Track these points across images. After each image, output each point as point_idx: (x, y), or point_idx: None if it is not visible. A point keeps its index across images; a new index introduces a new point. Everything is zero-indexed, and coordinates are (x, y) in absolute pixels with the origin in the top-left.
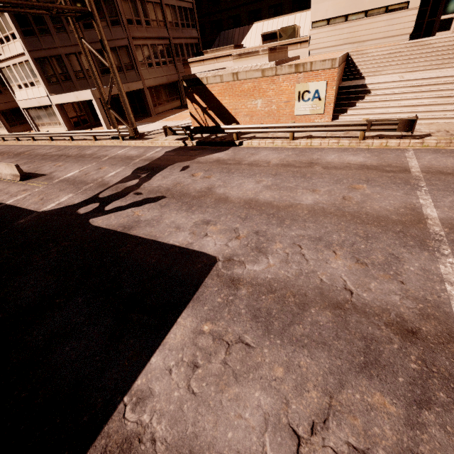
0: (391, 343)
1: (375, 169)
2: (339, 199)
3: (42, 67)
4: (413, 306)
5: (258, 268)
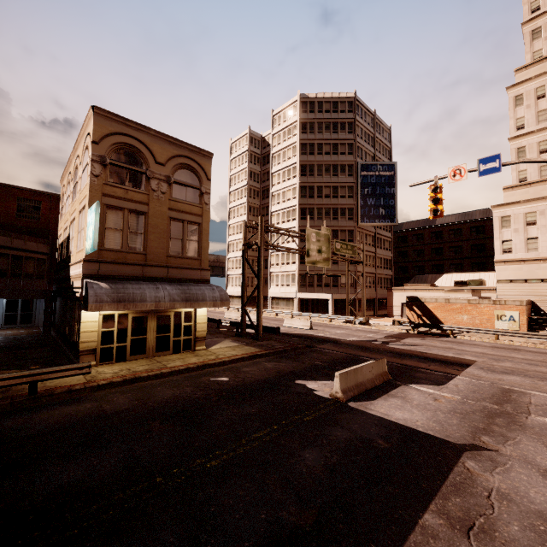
0: None
1: None
2: (540, 359)
3: (301, 278)
4: None
5: (500, 364)
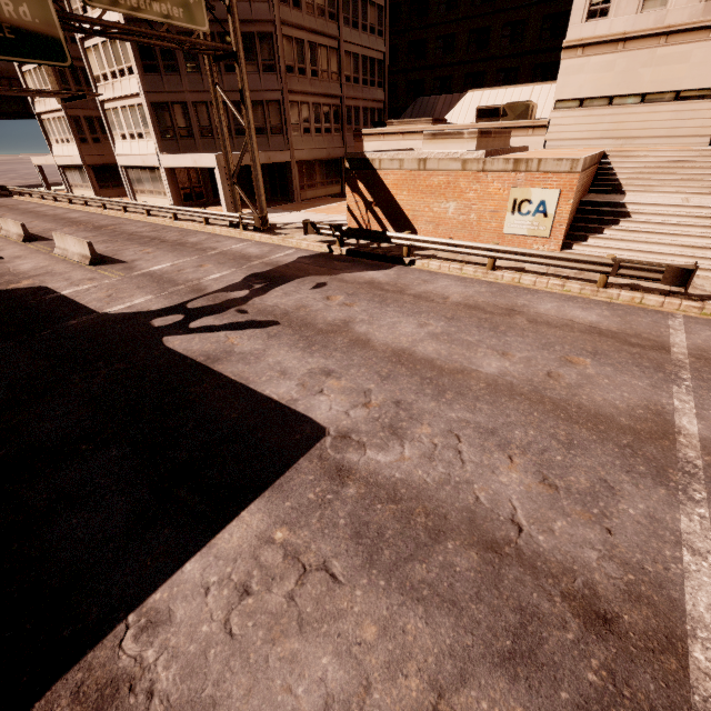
0: (563, 629)
1: (612, 337)
2: (541, 375)
3: (158, 114)
4: (617, 575)
5: (384, 459)
